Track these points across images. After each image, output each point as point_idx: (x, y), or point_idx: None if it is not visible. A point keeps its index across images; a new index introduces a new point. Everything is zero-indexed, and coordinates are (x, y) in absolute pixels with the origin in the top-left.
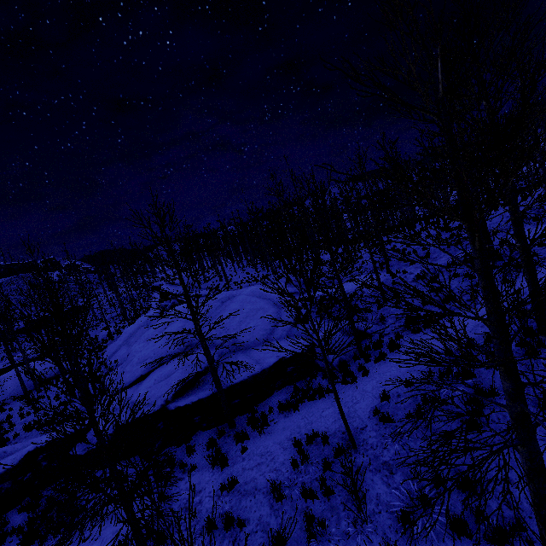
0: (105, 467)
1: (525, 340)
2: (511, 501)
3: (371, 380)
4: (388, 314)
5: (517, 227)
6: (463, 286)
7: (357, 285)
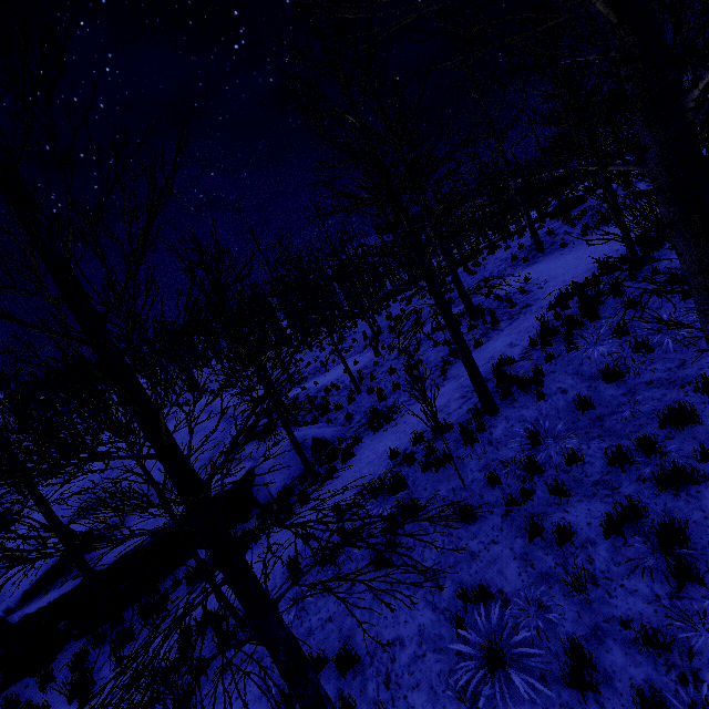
0: None
1: (461, 426)
2: (392, 674)
3: (308, 512)
4: (358, 409)
5: (428, 279)
6: (440, 357)
7: (340, 372)
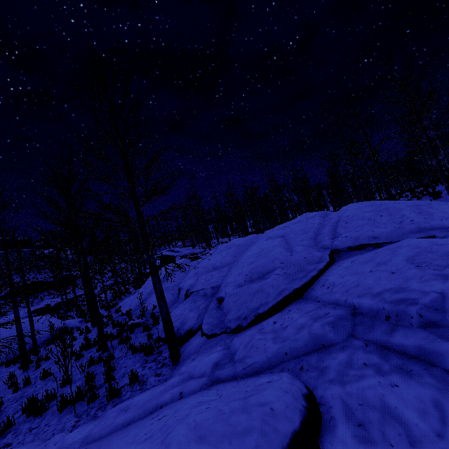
0: None
1: None
2: None
3: None
4: None
5: None
6: None
7: None
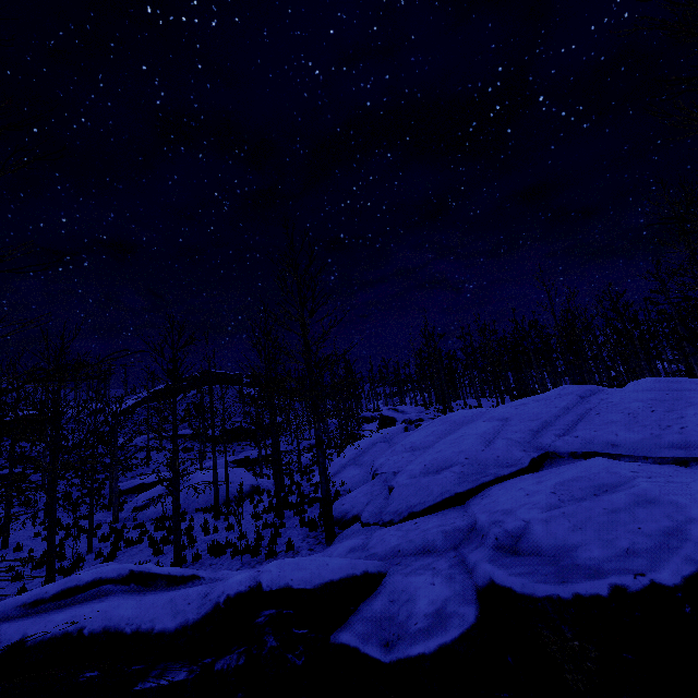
0: None
1: None
2: None
3: None
4: None
5: None
6: None
7: None
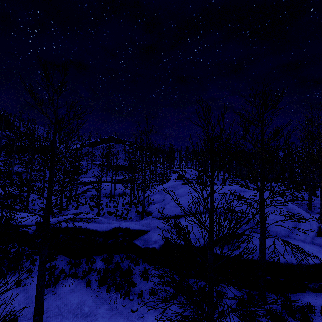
0: (151, 264)
1: None
2: None
3: None
4: None
5: None
6: None
7: None
